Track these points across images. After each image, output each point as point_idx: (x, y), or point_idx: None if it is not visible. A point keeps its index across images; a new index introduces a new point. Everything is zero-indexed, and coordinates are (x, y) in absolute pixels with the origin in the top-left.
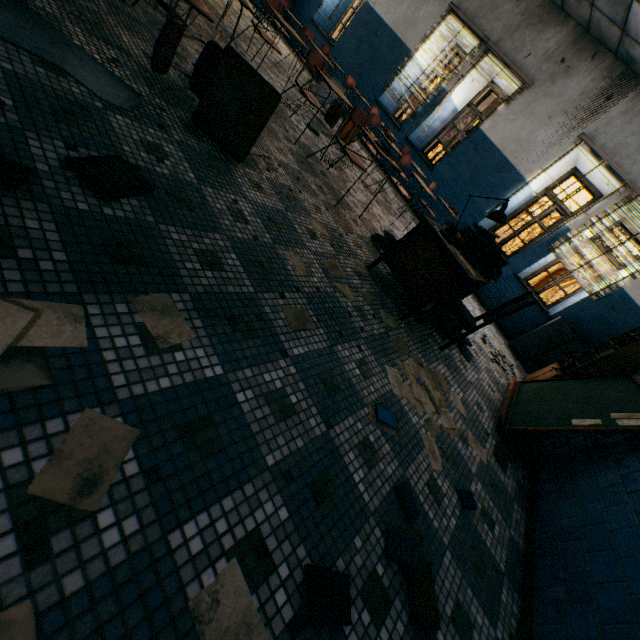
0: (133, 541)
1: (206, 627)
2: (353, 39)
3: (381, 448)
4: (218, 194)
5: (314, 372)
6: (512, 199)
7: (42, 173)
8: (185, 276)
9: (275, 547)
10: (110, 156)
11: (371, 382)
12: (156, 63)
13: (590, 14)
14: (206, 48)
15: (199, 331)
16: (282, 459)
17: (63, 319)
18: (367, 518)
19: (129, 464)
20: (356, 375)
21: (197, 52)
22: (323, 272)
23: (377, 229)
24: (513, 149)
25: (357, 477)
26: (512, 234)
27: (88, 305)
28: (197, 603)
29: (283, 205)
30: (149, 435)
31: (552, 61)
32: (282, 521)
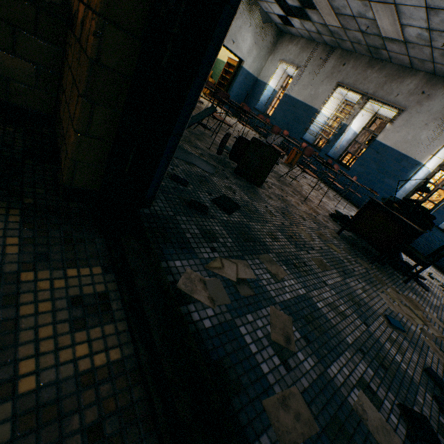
0: (315, 369)
1: (366, 422)
2: (280, 111)
3: (402, 343)
4: (258, 204)
5: (343, 294)
6: (415, 176)
7: (208, 207)
8: (268, 245)
9: (375, 390)
10: (222, 195)
11: (374, 301)
12: (219, 151)
13: (433, 66)
14: (237, 139)
15: (286, 271)
16: (353, 341)
17: (244, 266)
18: (417, 386)
19: (295, 333)
20: (364, 297)
21: (219, 140)
22: (318, 238)
23: (329, 210)
24: (405, 147)
25: (397, 358)
26: (422, 199)
27: (247, 260)
28: (356, 408)
29: (283, 204)
30: (294, 320)
31: (415, 94)
32: (371, 376)
